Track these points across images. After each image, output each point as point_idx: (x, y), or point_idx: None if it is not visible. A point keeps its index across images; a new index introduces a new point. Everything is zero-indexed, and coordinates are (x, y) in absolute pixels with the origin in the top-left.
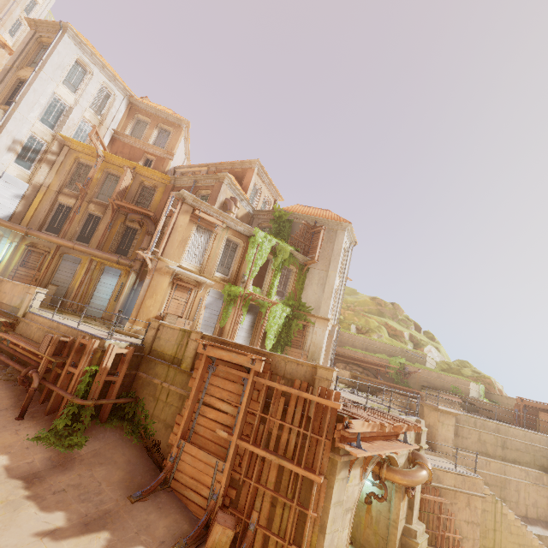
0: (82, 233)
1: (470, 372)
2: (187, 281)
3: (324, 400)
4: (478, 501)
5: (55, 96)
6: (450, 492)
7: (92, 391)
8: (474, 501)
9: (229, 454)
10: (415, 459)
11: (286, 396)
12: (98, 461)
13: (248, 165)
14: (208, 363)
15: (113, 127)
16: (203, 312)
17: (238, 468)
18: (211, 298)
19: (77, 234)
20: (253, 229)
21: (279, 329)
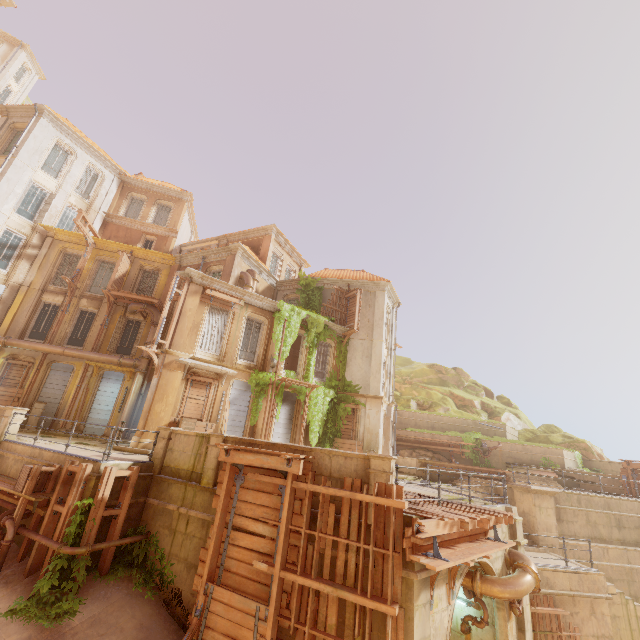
0: (74, 334)
1: (560, 437)
2: (204, 374)
3: (383, 499)
4: (604, 605)
5: (33, 183)
6: (567, 599)
7: (86, 534)
8: (599, 606)
9: (272, 593)
10: (514, 560)
11: (336, 501)
12: (97, 631)
13: (264, 232)
14: (234, 473)
15: (104, 209)
16: (228, 410)
17: (286, 612)
18: (235, 391)
19: (67, 336)
20: (277, 303)
21: (324, 417)
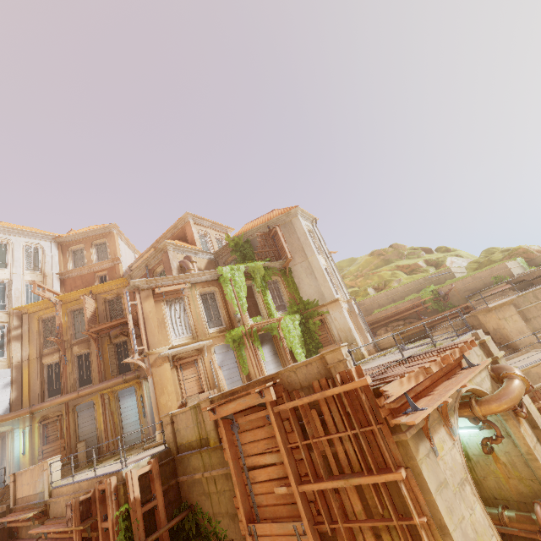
0: (81, 377)
1: (500, 254)
2: (187, 356)
3: (348, 385)
4: None
5: None
6: None
7: (135, 534)
8: None
9: (300, 508)
10: (499, 374)
11: (316, 405)
12: None
13: (183, 222)
14: (229, 424)
15: (56, 271)
16: (221, 373)
17: (319, 518)
18: (220, 355)
19: (77, 381)
20: (217, 270)
21: (301, 339)
